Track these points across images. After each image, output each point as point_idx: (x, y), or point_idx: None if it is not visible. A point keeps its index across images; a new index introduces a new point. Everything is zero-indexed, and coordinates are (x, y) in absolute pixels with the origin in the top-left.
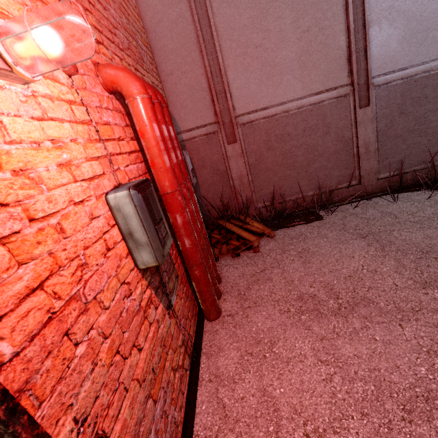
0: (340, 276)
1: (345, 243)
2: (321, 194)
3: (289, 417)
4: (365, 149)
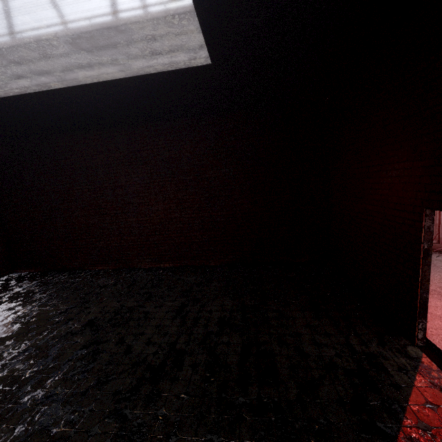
0: None
1: (441, 272)
2: None
3: None
4: None
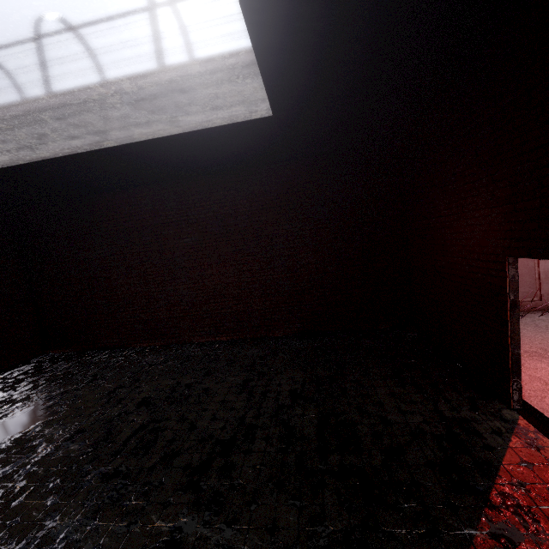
0: (548, 345)
1: (543, 333)
2: None
3: (548, 380)
4: (545, 276)
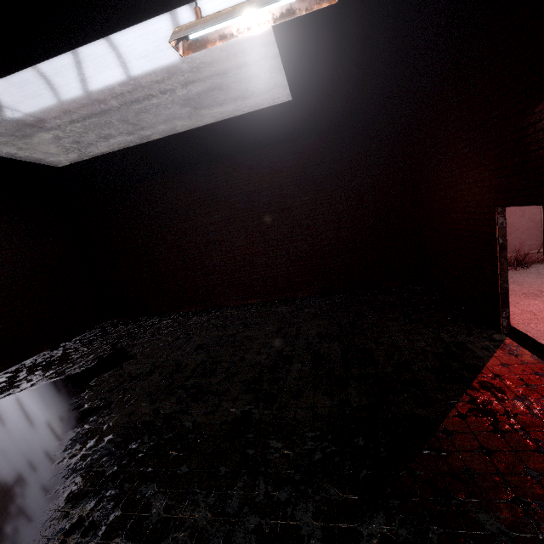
0: None
1: (543, 278)
2: (518, 254)
3: (537, 312)
4: None
